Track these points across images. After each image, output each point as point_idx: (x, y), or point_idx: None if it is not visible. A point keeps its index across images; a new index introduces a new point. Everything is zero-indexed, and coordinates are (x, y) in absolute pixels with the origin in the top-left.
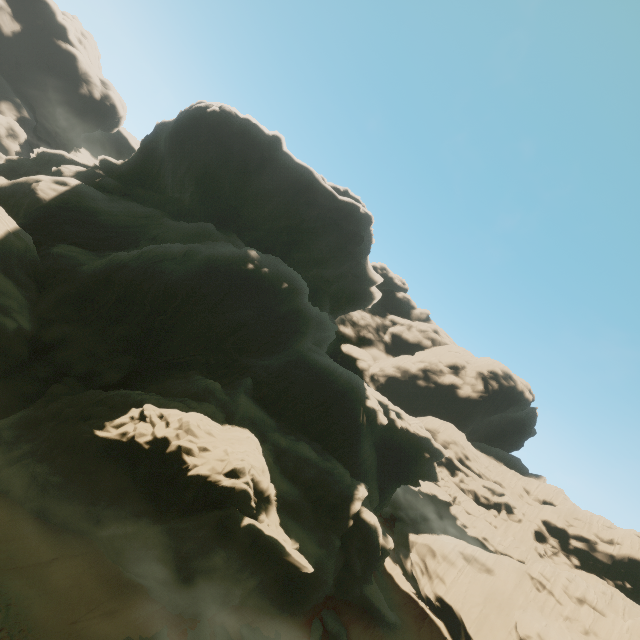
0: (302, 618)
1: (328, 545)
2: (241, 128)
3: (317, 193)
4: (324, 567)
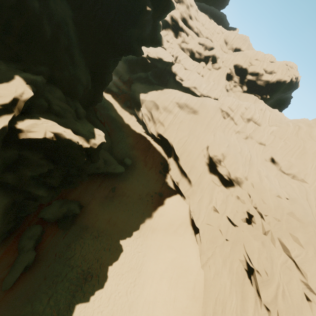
0: None
1: None
2: None
3: None
4: None
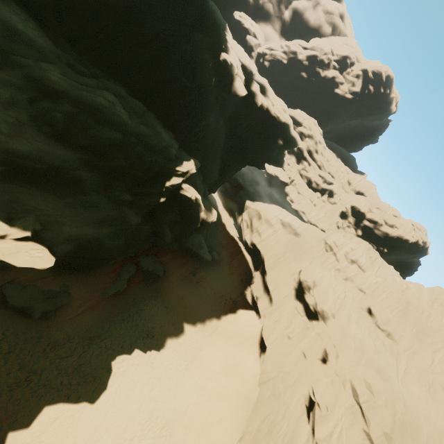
0: (105, 269)
1: (116, 224)
2: None
3: None
4: (101, 248)
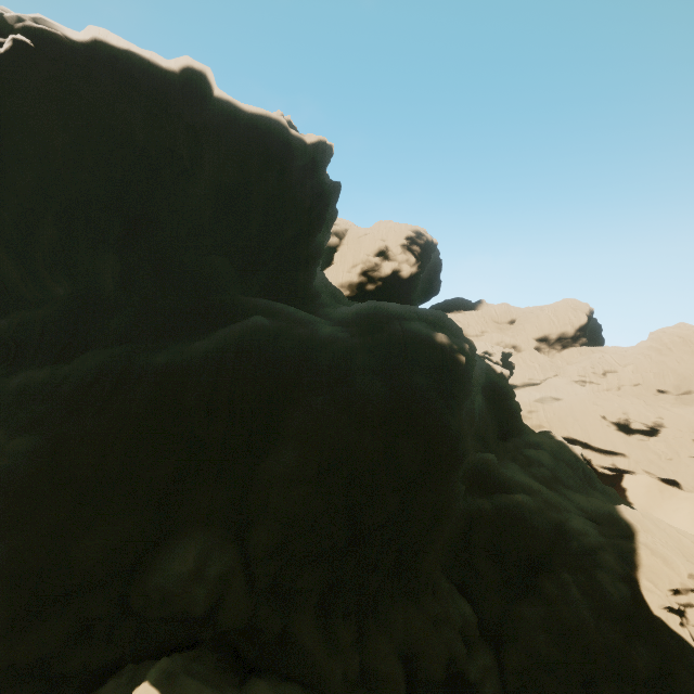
0: None
1: (621, 499)
2: (112, 76)
3: (295, 154)
4: None
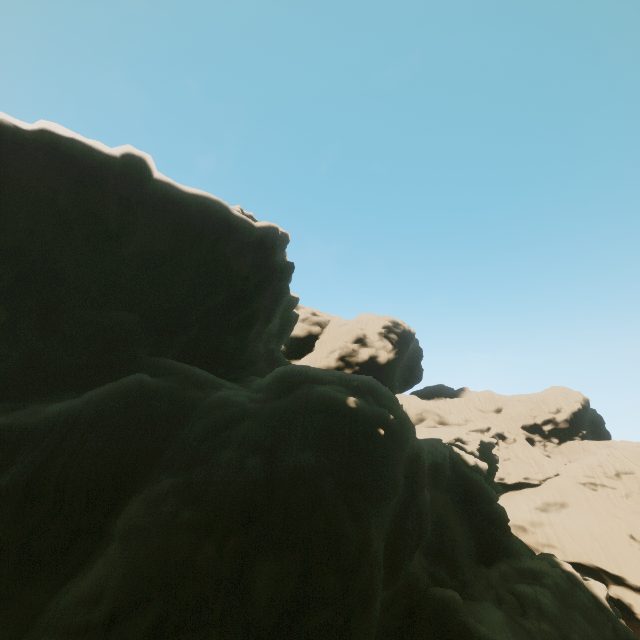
0: None
1: None
2: (47, 153)
3: (236, 230)
4: None
